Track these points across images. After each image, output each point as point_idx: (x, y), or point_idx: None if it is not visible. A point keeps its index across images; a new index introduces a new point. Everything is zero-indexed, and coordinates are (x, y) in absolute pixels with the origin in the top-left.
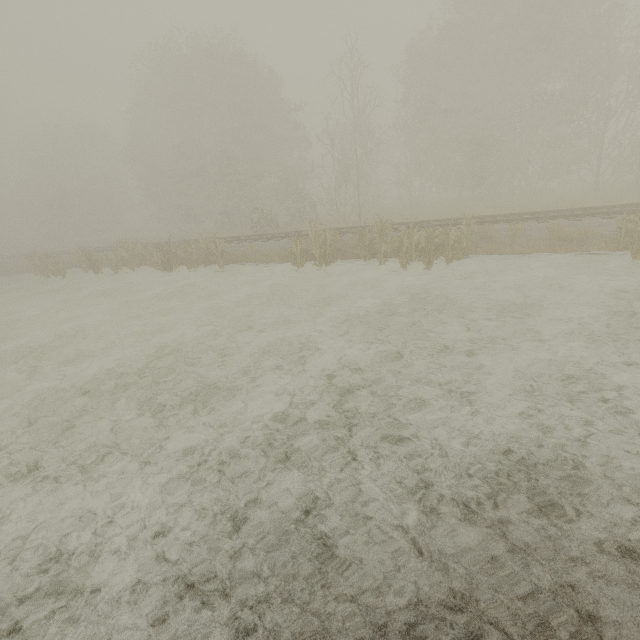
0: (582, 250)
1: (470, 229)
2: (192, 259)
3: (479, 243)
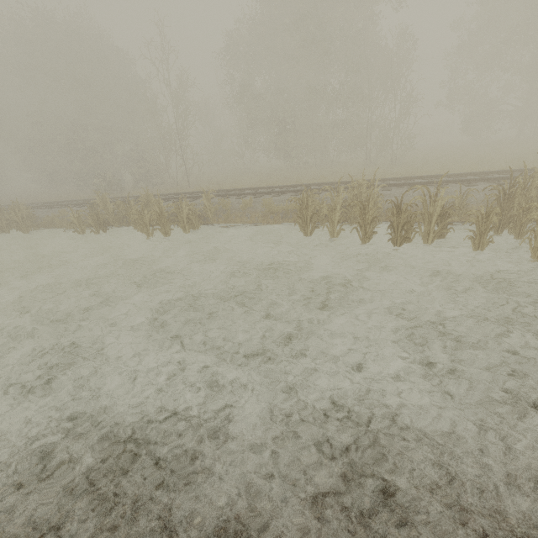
0: (284, 221)
1: (210, 202)
2: (1, 224)
3: (221, 214)
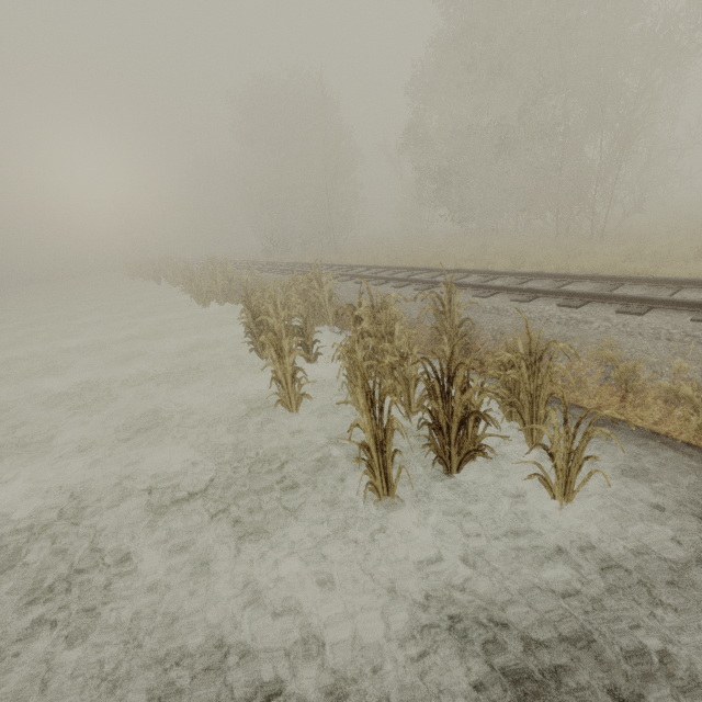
0: None
1: (251, 278)
2: (169, 277)
3: None
